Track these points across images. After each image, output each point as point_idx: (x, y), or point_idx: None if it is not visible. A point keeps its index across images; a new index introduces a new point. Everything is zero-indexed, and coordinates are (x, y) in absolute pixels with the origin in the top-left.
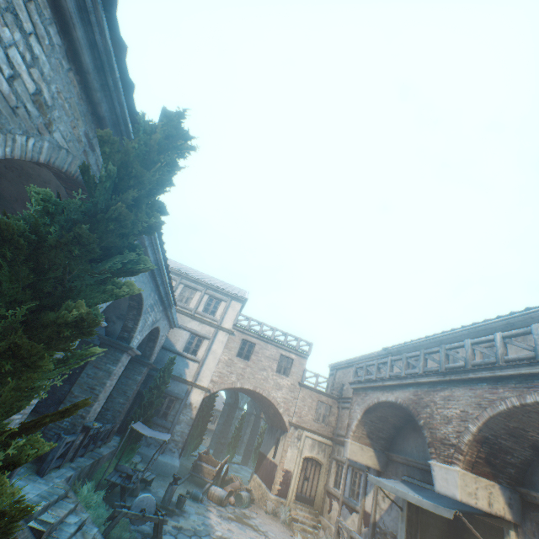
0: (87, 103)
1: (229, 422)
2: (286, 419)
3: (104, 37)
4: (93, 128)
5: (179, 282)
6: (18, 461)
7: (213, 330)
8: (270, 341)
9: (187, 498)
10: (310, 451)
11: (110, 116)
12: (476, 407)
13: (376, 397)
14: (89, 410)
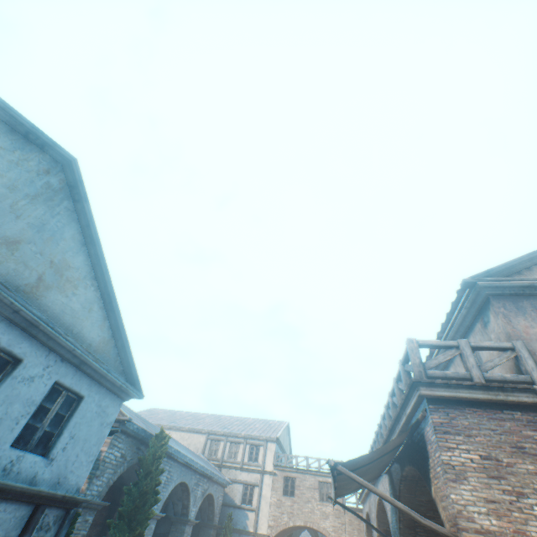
0: (135, 439)
1: None
2: None
3: (135, 426)
4: (139, 443)
5: (226, 441)
6: None
7: (259, 475)
8: (306, 471)
9: None
10: None
11: (143, 436)
12: (374, 507)
13: (365, 510)
14: None
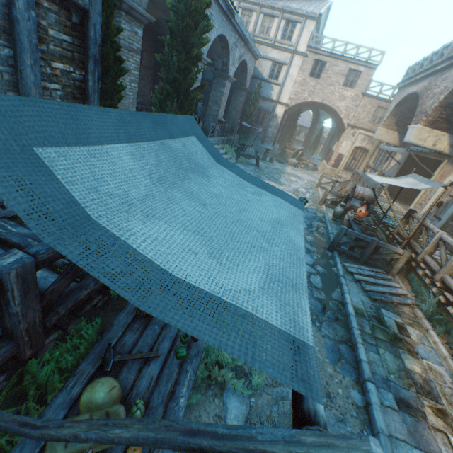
0: None
1: (311, 133)
2: (345, 123)
3: None
4: None
5: (259, 13)
6: (196, 99)
7: (289, 56)
8: (340, 58)
9: (275, 162)
10: (360, 143)
11: None
12: (452, 82)
13: (406, 92)
14: (218, 113)
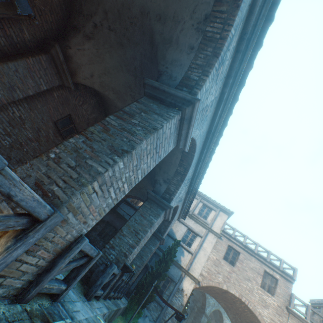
0: None
1: None
2: None
3: None
4: None
5: None
6: None
7: (204, 230)
8: (254, 254)
9: None
10: None
11: None
12: None
13: None
14: (131, 251)
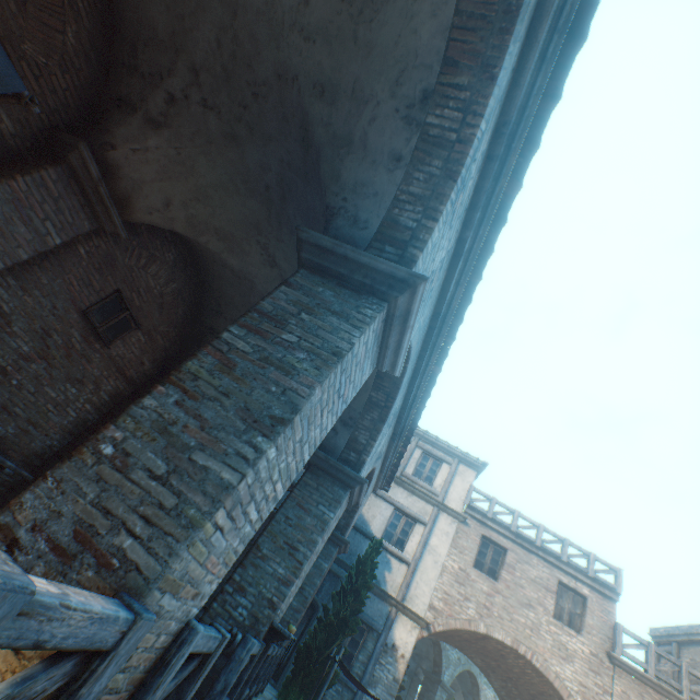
0: None
1: None
2: None
3: None
4: None
5: None
6: None
7: (430, 509)
8: (535, 549)
9: None
10: None
11: None
12: None
13: None
14: (284, 593)
